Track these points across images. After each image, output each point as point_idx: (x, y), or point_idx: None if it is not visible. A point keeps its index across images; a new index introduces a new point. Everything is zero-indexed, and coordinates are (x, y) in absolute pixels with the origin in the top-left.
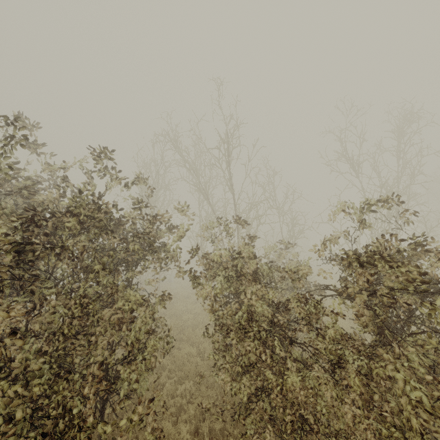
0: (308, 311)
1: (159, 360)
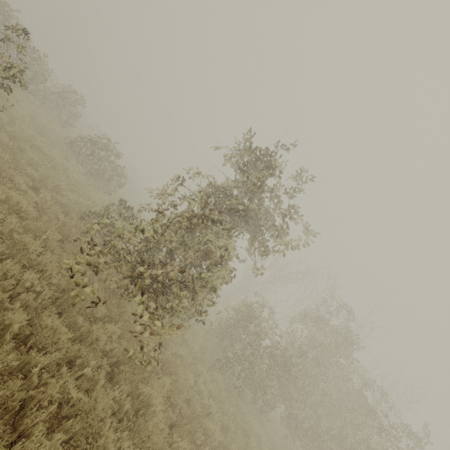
0: None
1: None
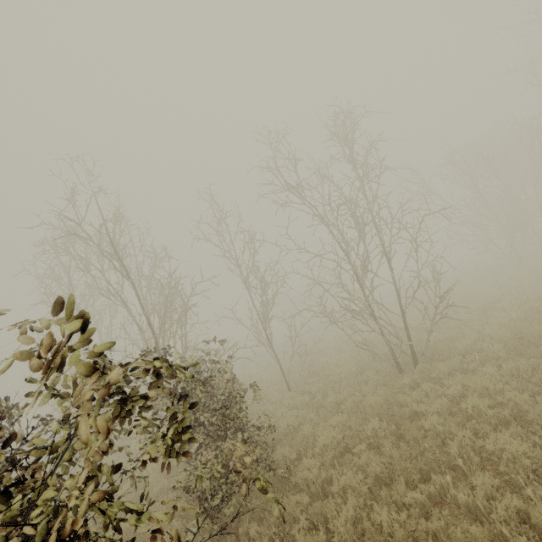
0: None
1: None
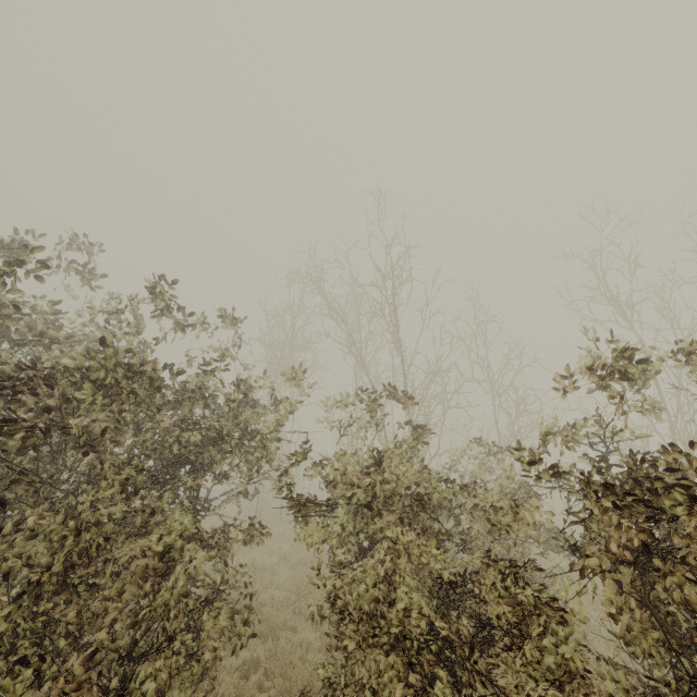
0: (493, 589)
1: (219, 654)
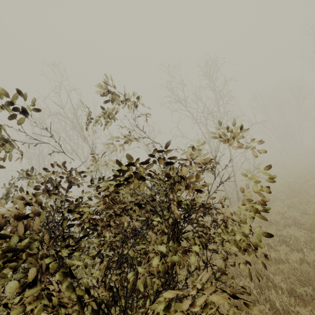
0: None
1: None
